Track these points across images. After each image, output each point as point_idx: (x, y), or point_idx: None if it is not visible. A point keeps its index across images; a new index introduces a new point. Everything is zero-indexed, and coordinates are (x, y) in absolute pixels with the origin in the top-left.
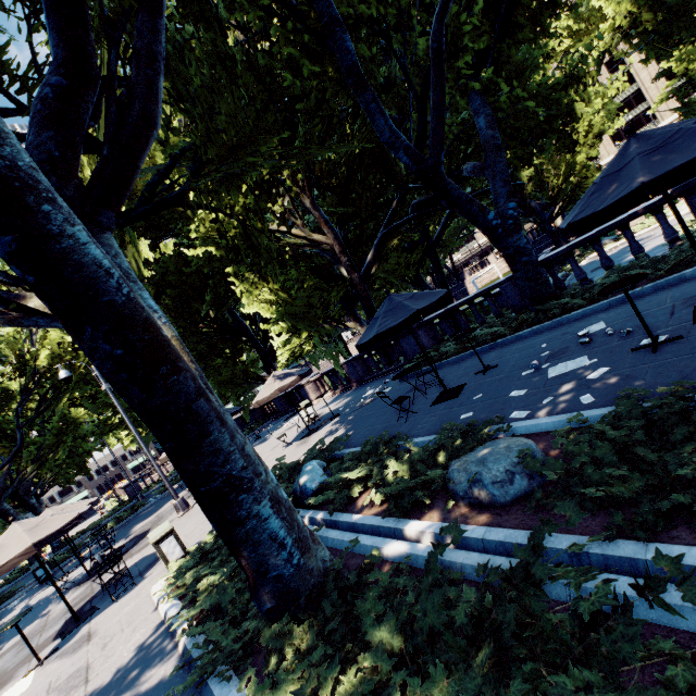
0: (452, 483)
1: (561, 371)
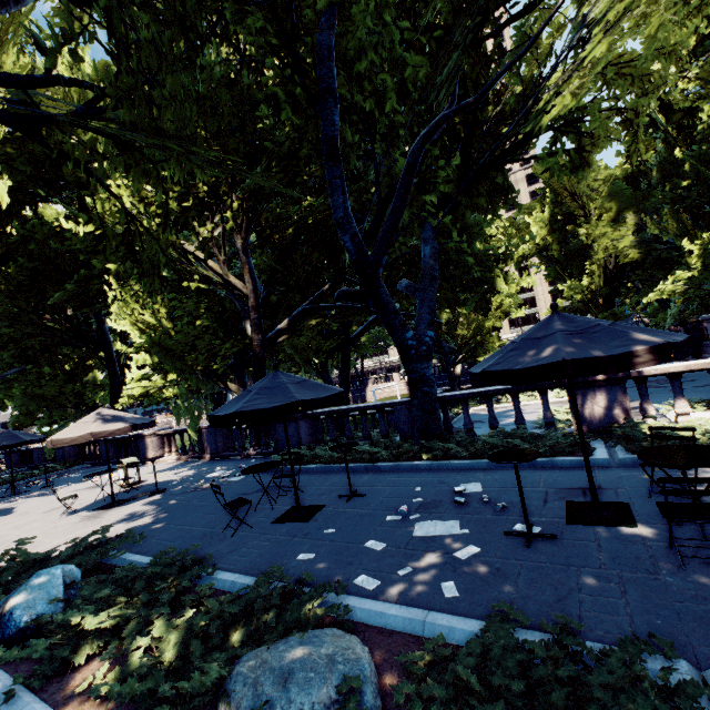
0: (226, 705)
1: (429, 532)
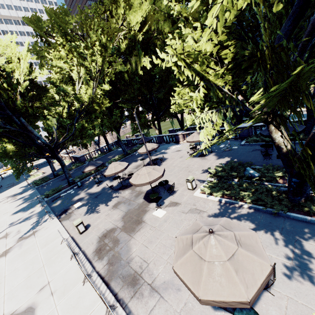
0: None
1: None
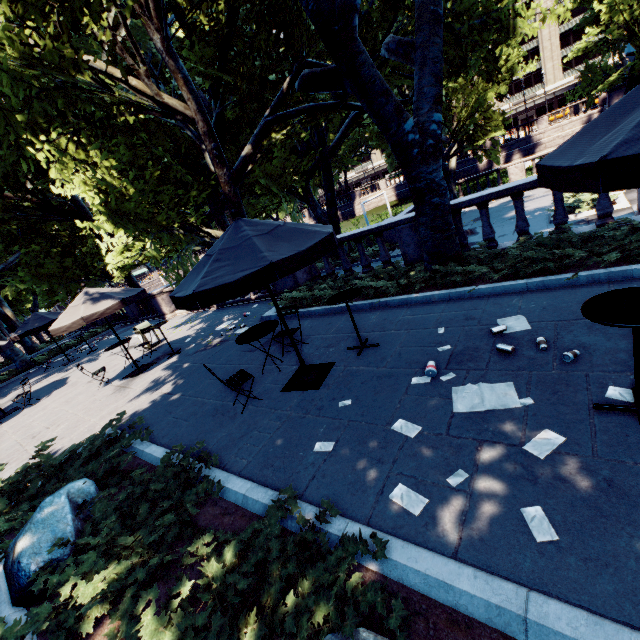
0: None
1: (475, 405)
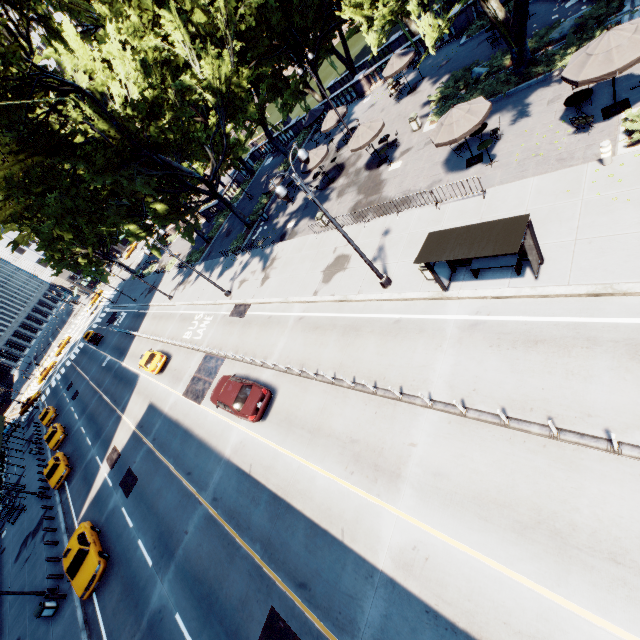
0: (553, 38)
1: (571, 4)
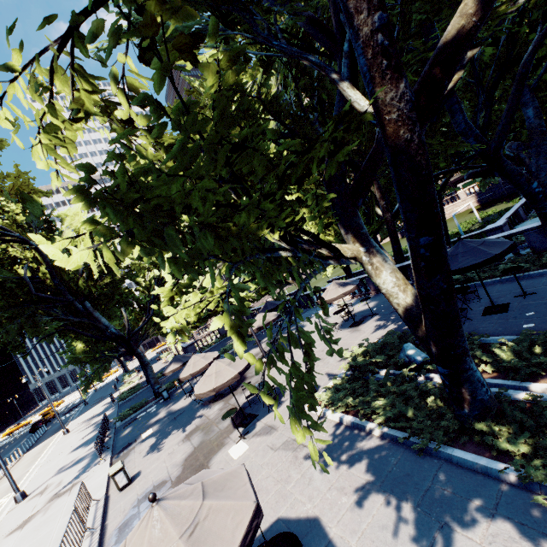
0: None
1: None
